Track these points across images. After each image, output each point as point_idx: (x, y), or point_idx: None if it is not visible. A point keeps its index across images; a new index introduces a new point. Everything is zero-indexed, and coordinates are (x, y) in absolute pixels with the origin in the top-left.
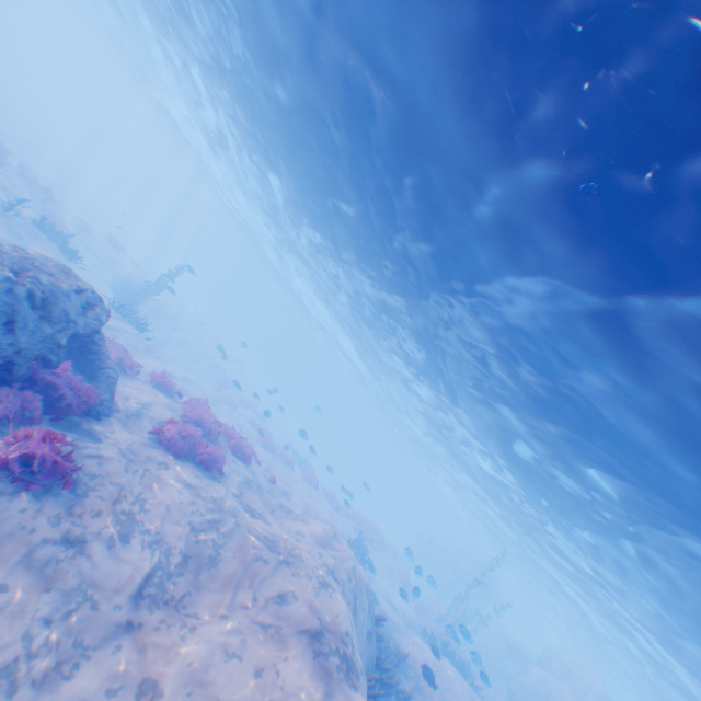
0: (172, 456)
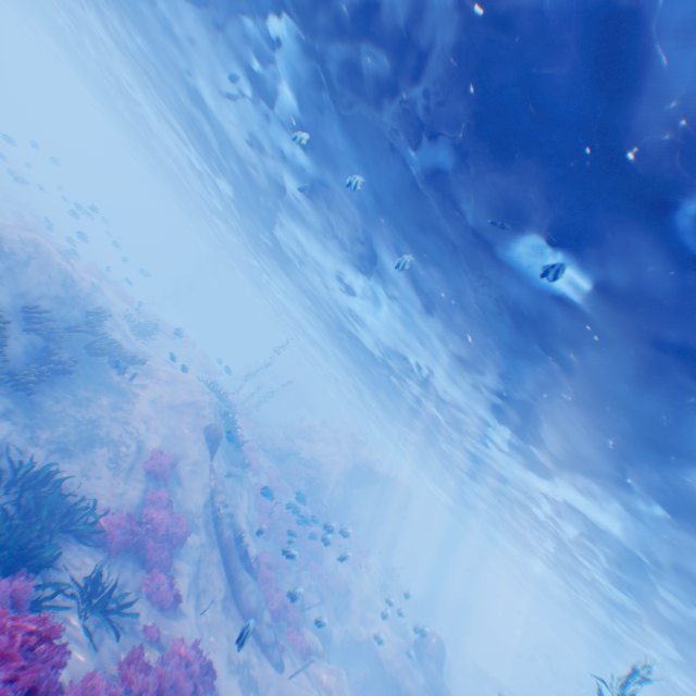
0: None
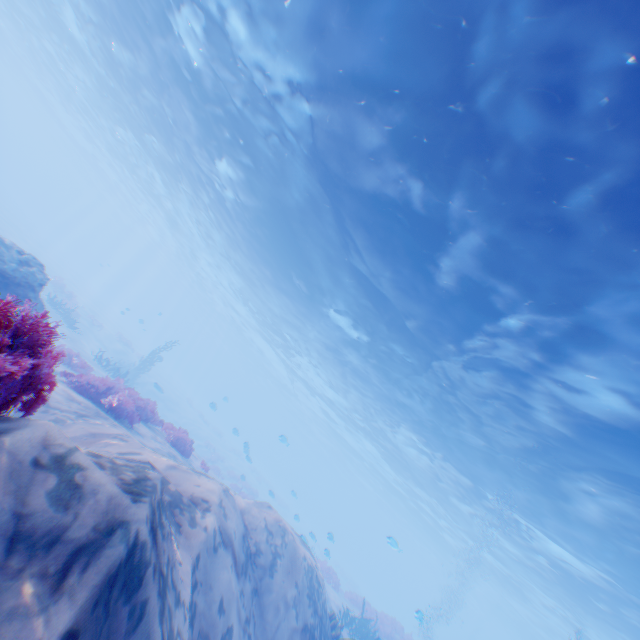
0: (74, 390)
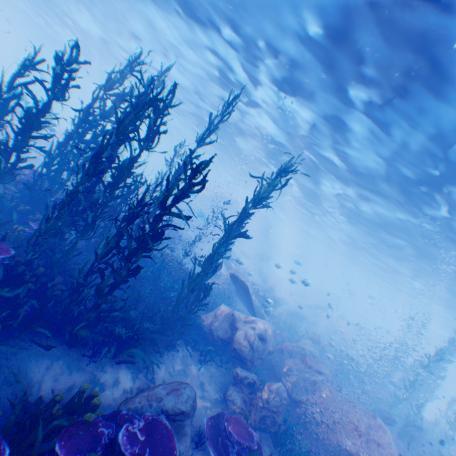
0: None
